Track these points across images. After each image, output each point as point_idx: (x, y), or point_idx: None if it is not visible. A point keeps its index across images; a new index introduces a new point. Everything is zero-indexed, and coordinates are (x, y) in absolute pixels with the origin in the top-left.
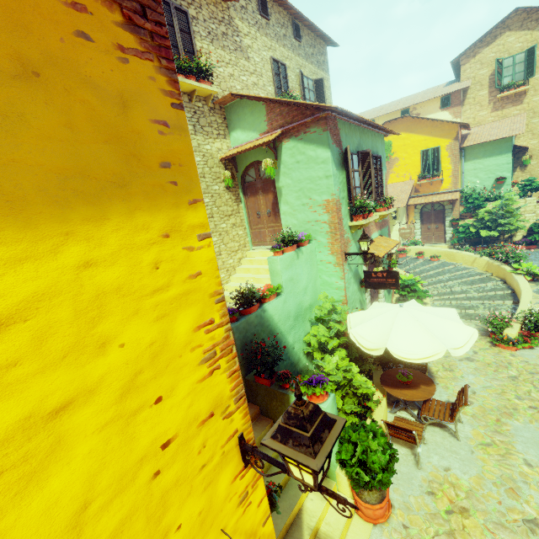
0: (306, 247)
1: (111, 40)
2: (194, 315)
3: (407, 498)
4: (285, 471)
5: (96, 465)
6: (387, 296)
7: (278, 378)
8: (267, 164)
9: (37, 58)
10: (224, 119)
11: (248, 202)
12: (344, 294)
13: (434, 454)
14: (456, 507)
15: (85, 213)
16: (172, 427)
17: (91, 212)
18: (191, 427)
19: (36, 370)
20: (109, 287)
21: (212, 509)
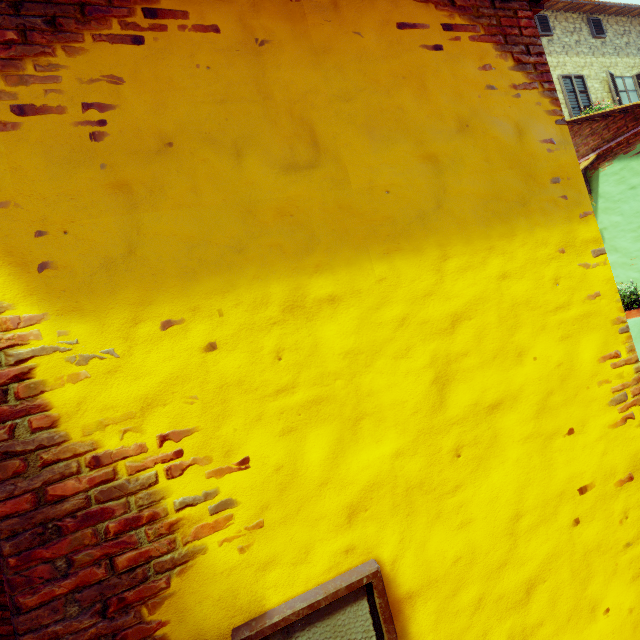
0: None
1: (507, 84)
2: (596, 342)
3: None
4: None
5: (522, 477)
6: None
7: None
8: None
9: (466, 115)
10: None
11: None
12: None
13: None
14: None
15: (500, 230)
16: (586, 471)
17: (503, 230)
18: (607, 482)
19: (478, 363)
20: (520, 299)
21: None
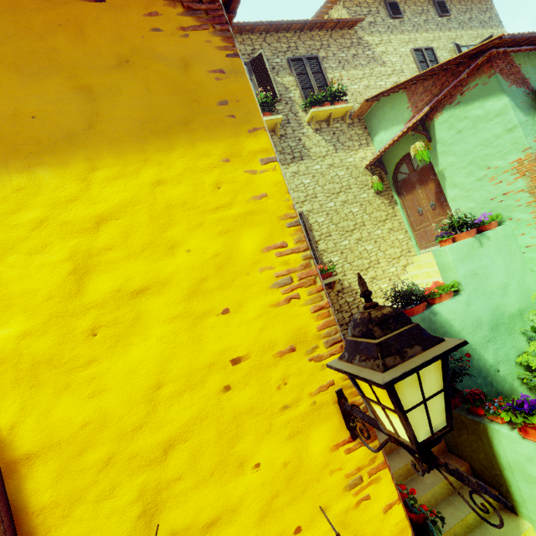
0: (495, 230)
1: (175, 26)
2: (261, 235)
3: None
4: (386, 434)
5: (168, 351)
6: None
7: (463, 398)
8: (416, 149)
9: (128, 53)
10: (364, 128)
11: (404, 202)
12: None
13: None
14: None
15: (158, 145)
16: (242, 345)
17: (162, 145)
18: (266, 354)
19: (124, 256)
20: (176, 201)
21: (303, 469)
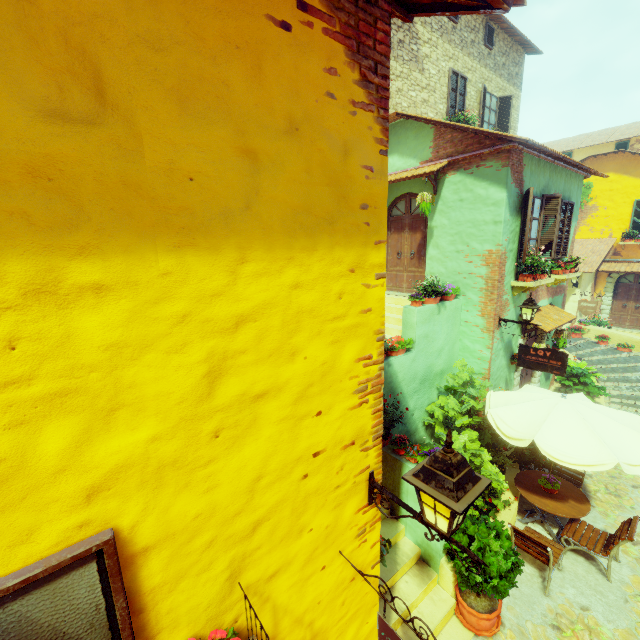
0: (452, 302)
1: (348, 97)
2: (358, 347)
3: (523, 622)
4: (414, 515)
5: (271, 449)
6: (544, 382)
7: (393, 441)
8: (423, 199)
9: (299, 117)
10: None
11: (389, 239)
12: (487, 367)
13: (570, 586)
14: None
15: (303, 243)
16: (323, 441)
17: (307, 243)
18: (336, 447)
19: (253, 360)
20: (306, 307)
21: (336, 528)
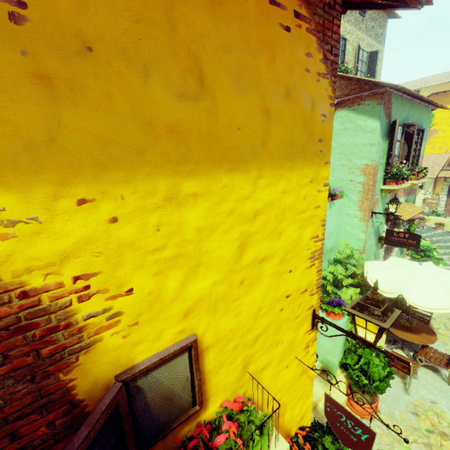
0: (338, 201)
1: (316, 70)
2: (312, 230)
3: (392, 410)
4: (346, 333)
5: (266, 292)
6: (399, 255)
7: None
8: None
9: (291, 86)
10: None
11: None
12: (363, 245)
13: (423, 388)
14: (437, 430)
15: (289, 165)
16: (291, 288)
17: (290, 165)
18: (297, 292)
19: (261, 238)
20: (287, 205)
21: (294, 343)
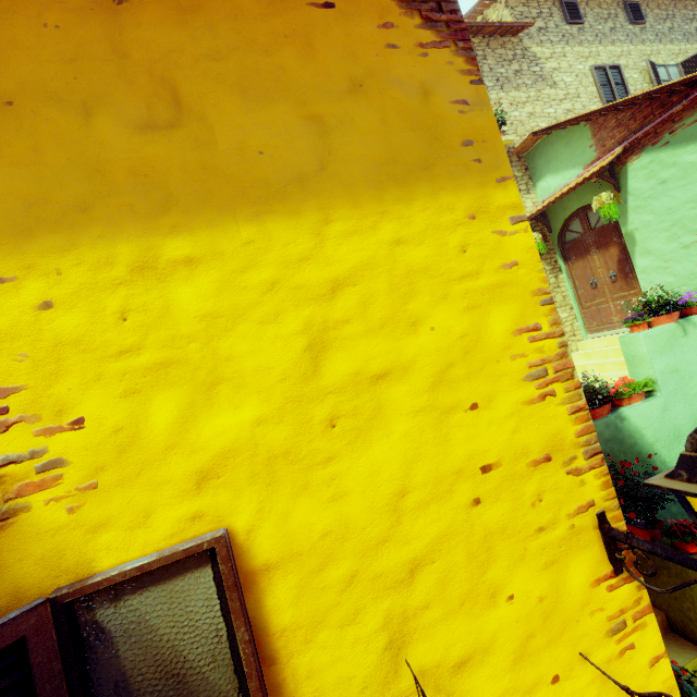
0: None
1: (412, 42)
2: (511, 314)
3: None
4: None
5: (411, 452)
6: None
7: (666, 530)
8: (601, 202)
9: (361, 75)
10: (525, 170)
11: (572, 270)
12: None
13: None
14: None
15: (396, 194)
16: (492, 449)
17: (400, 194)
18: (518, 462)
19: (362, 332)
20: (417, 266)
21: (560, 606)
